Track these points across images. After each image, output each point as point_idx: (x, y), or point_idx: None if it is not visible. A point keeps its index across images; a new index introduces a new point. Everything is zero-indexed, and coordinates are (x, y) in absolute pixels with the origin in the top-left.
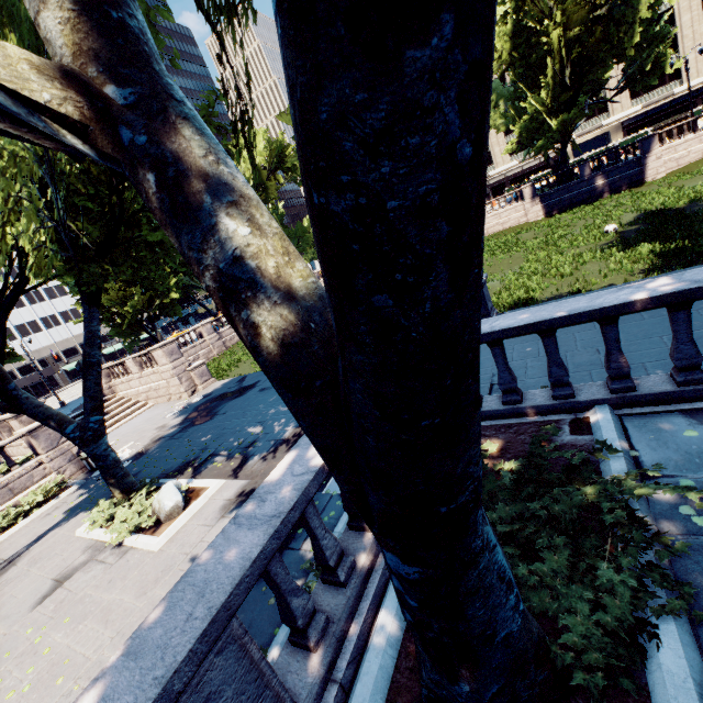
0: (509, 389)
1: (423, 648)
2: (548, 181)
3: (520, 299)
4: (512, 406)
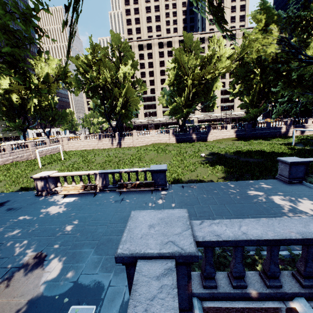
0: (239, 276)
1: None
2: (178, 130)
3: (175, 178)
4: (241, 291)
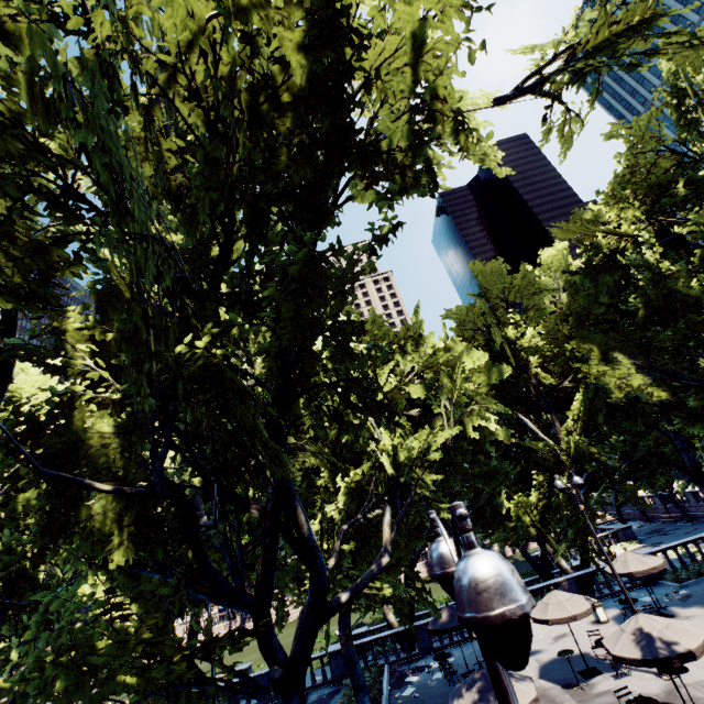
0: None
1: None
2: None
3: None
4: None
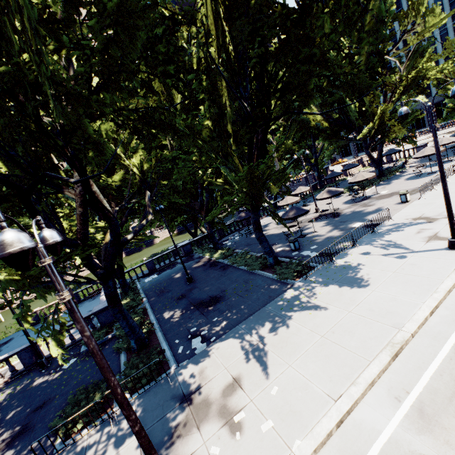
0: None
1: (123, 288)
2: None
3: None
4: None
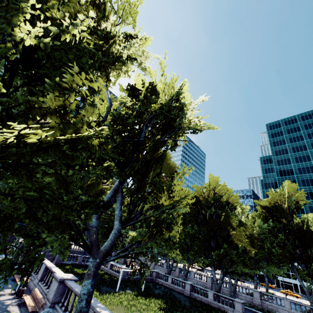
0: None
1: None
2: None
3: None
4: None
